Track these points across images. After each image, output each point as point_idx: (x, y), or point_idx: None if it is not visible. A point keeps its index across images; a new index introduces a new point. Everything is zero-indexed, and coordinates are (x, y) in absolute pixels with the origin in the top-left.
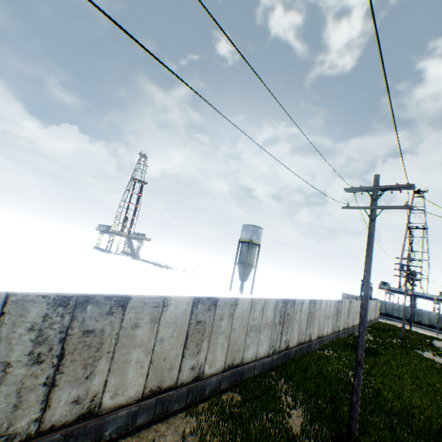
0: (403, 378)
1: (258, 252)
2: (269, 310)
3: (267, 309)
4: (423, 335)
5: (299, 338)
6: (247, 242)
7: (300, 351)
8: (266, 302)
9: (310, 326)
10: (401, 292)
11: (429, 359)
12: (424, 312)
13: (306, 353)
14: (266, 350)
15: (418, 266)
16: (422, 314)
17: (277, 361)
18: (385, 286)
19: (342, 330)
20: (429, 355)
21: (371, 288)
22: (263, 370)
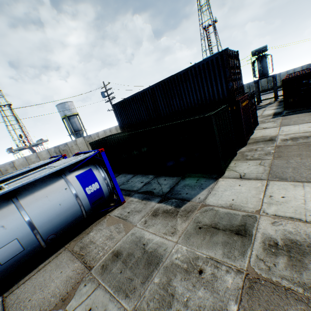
0: None
1: (80, 119)
2: None
3: None
4: None
5: None
6: (65, 118)
7: None
8: None
9: None
10: None
11: None
12: None
13: None
14: None
15: (109, 89)
16: None
17: None
18: None
19: None
20: None
21: None
22: None
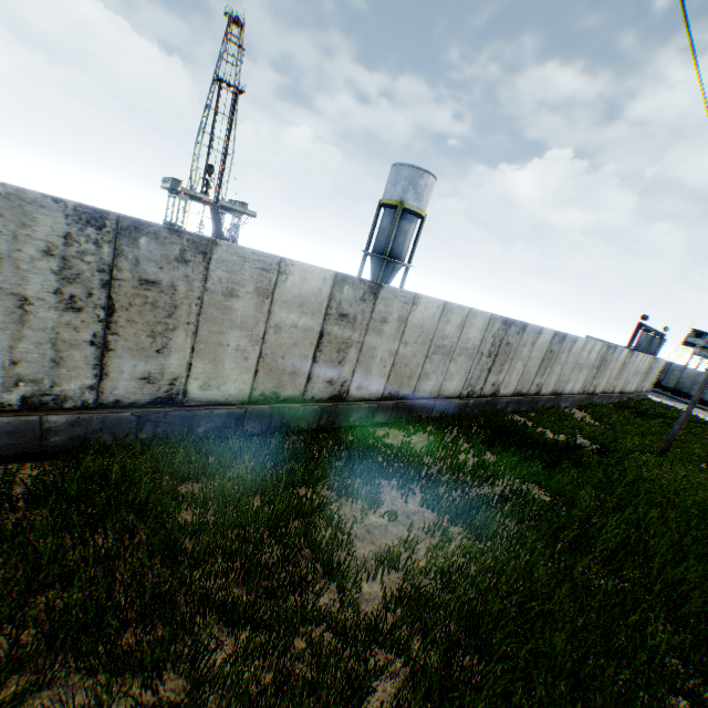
0: (579, 558)
1: (418, 233)
2: None
3: None
4: None
5: (264, 384)
6: (393, 207)
7: (270, 421)
8: None
9: (340, 358)
10: None
11: None
12: None
13: (308, 428)
14: None
15: None
16: None
17: (83, 434)
18: (697, 341)
19: (513, 396)
20: None
21: (661, 337)
22: None
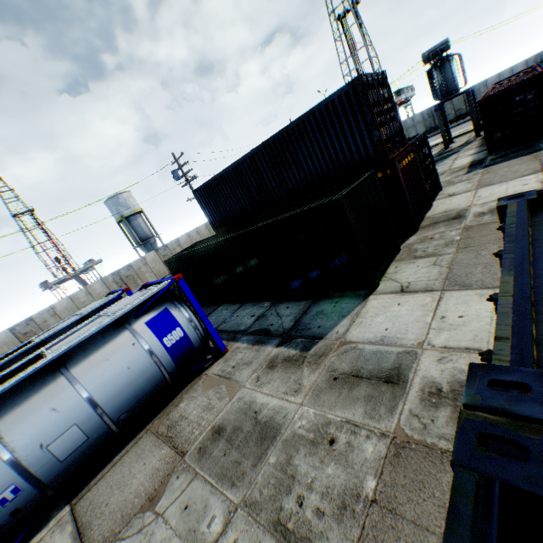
0: None
1: (146, 219)
2: None
3: None
4: None
5: None
6: (122, 221)
7: None
8: None
9: None
10: None
11: None
12: None
13: None
14: None
15: (184, 164)
16: None
17: None
18: None
19: None
20: None
21: None
22: None
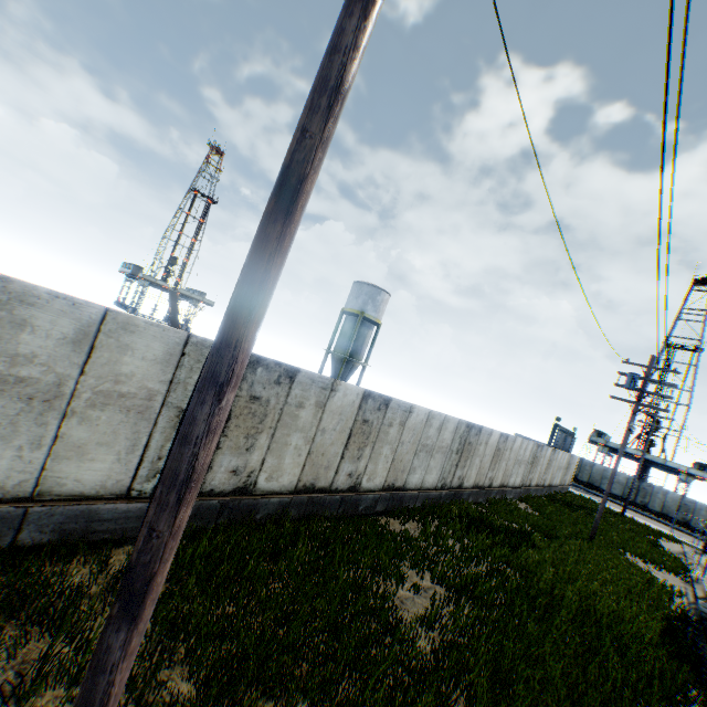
0: (554, 616)
1: (374, 337)
2: (139, 356)
3: (124, 349)
4: (645, 528)
5: (307, 476)
6: (355, 315)
7: (305, 509)
8: (119, 322)
9: (359, 455)
10: (626, 453)
11: (643, 574)
12: (657, 491)
13: (331, 515)
14: (118, 479)
15: (668, 383)
16: (653, 493)
17: None
18: (599, 440)
19: (473, 488)
20: (645, 565)
21: (572, 436)
22: (90, 536)
